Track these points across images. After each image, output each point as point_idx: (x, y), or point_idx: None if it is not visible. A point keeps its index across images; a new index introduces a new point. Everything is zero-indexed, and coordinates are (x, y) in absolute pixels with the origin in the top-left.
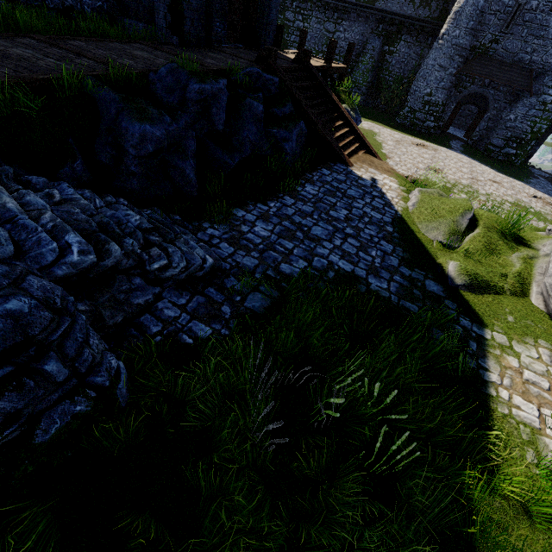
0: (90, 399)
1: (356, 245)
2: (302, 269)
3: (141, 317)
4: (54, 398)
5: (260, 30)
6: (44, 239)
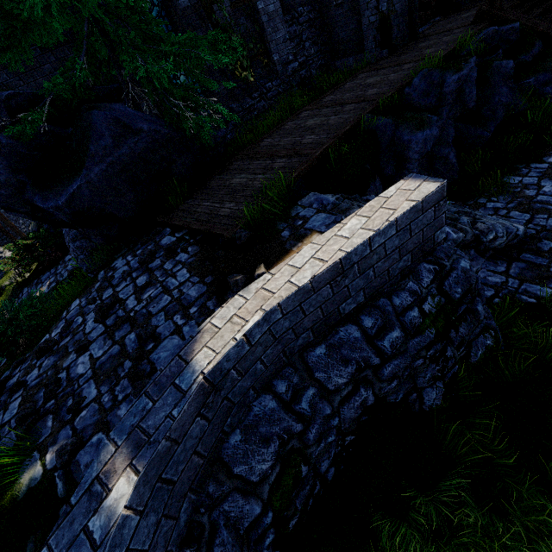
0: (491, 337)
1: None
2: None
3: None
4: (476, 332)
5: None
6: None
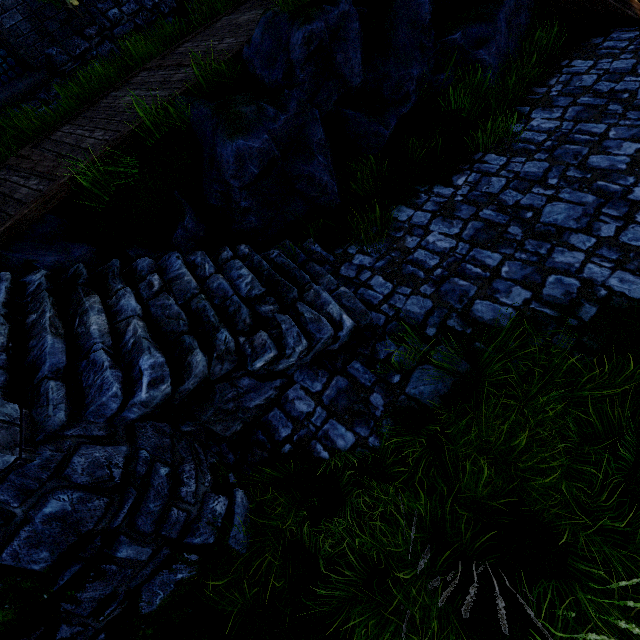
0: (191, 564)
1: None
2: (518, 307)
3: (270, 414)
4: (147, 572)
5: None
6: (106, 381)
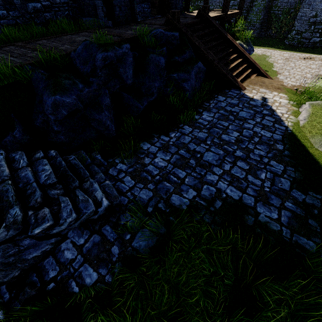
0: None
1: (245, 168)
2: (190, 199)
3: (45, 260)
4: None
5: (171, 1)
6: None
